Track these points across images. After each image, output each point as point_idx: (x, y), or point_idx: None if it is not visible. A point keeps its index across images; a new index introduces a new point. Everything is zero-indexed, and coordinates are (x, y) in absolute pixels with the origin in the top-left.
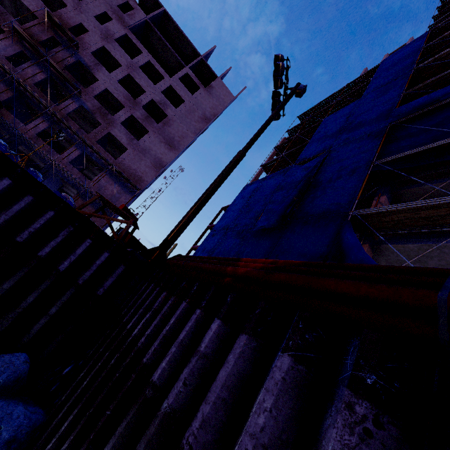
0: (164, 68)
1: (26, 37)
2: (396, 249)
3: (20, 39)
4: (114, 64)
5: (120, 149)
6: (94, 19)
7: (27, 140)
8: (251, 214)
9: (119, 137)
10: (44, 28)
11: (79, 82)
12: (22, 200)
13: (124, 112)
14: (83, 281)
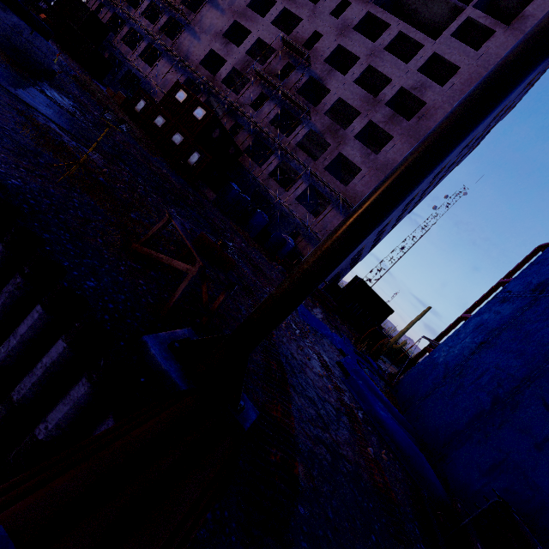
0: (427, 34)
1: (263, 75)
2: None
3: (260, 81)
4: (352, 62)
5: (355, 173)
6: (330, 17)
7: (258, 182)
8: None
9: (352, 156)
10: (281, 58)
11: (314, 105)
12: None
13: (359, 121)
14: (19, 396)
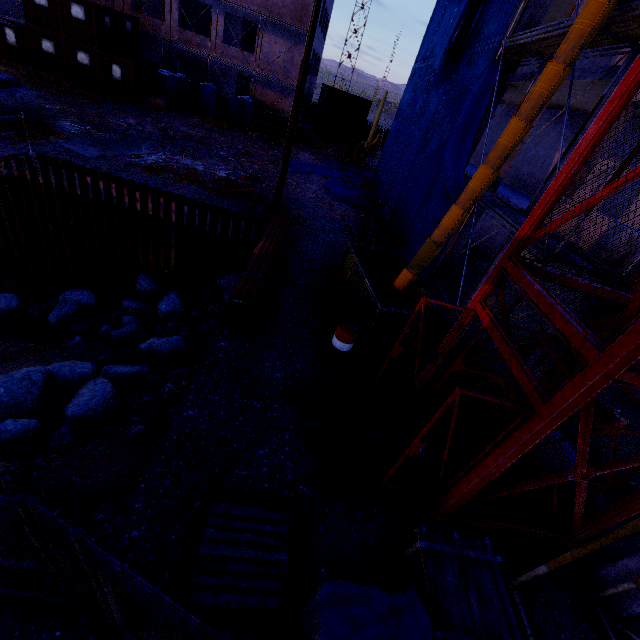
0: None
1: None
2: (578, 84)
3: None
4: None
5: None
6: None
7: (178, 47)
8: (448, 21)
9: None
10: None
11: None
12: (196, 213)
13: None
14: (241, 240)
